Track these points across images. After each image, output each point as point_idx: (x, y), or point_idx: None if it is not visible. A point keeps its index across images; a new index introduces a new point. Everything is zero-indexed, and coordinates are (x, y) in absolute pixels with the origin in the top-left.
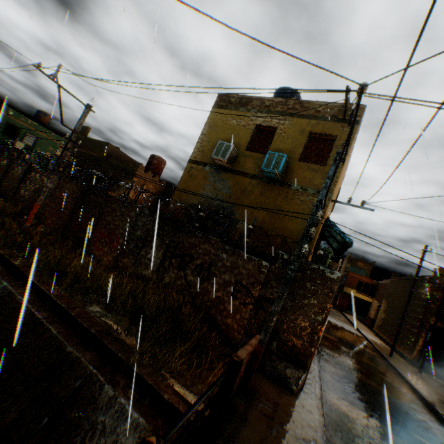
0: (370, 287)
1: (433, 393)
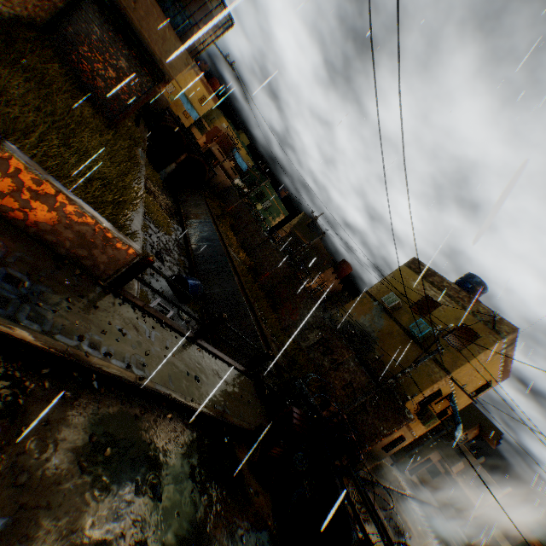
0: None
1: None
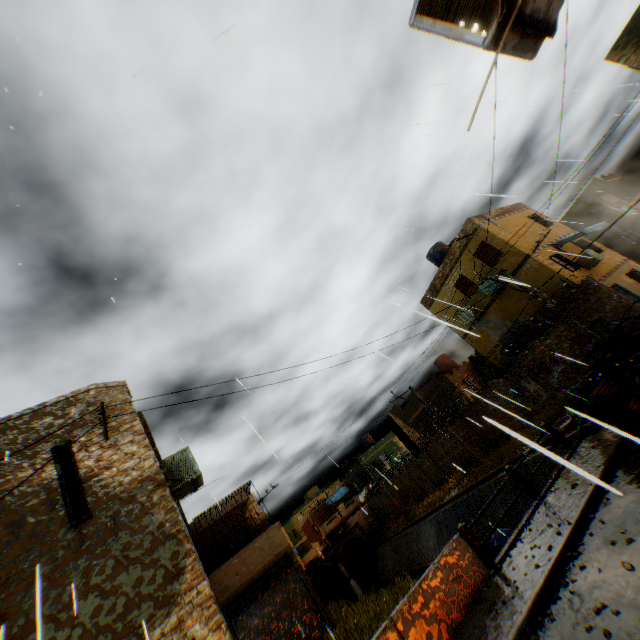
0: None
1: None
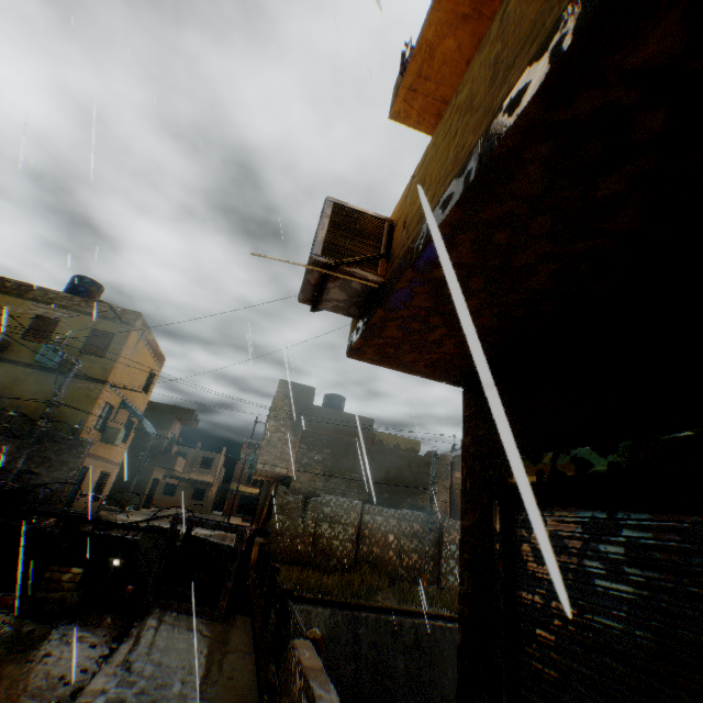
0: None
1: (230, 536)
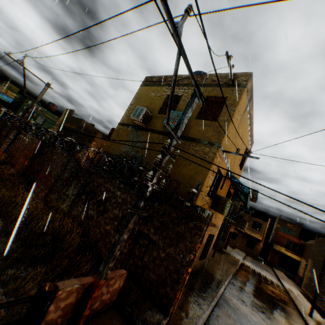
0: (298, 246)
1: None
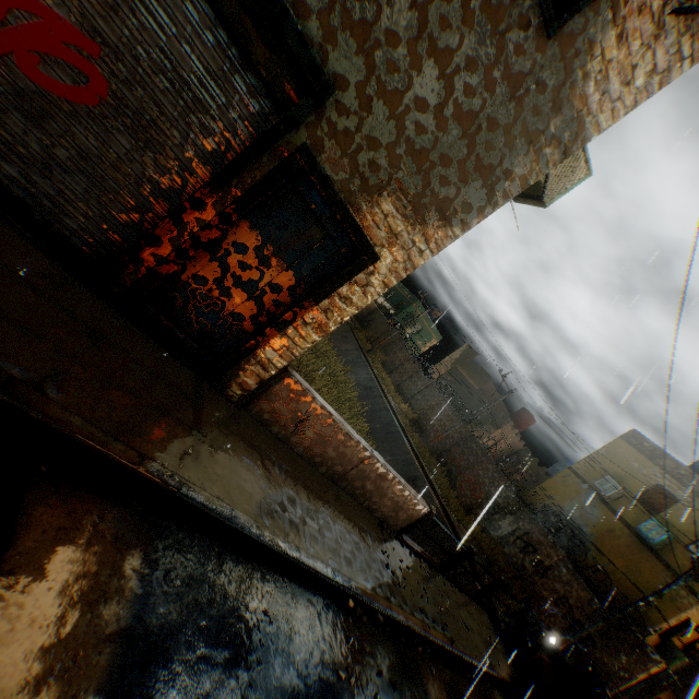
0: None
1: None
